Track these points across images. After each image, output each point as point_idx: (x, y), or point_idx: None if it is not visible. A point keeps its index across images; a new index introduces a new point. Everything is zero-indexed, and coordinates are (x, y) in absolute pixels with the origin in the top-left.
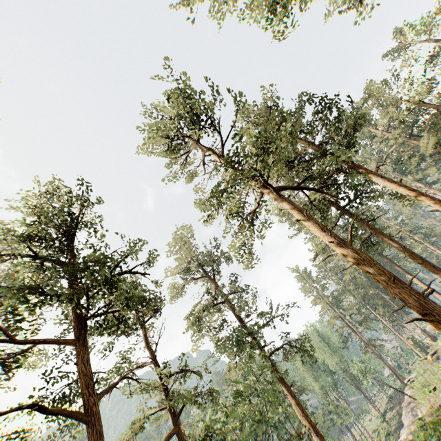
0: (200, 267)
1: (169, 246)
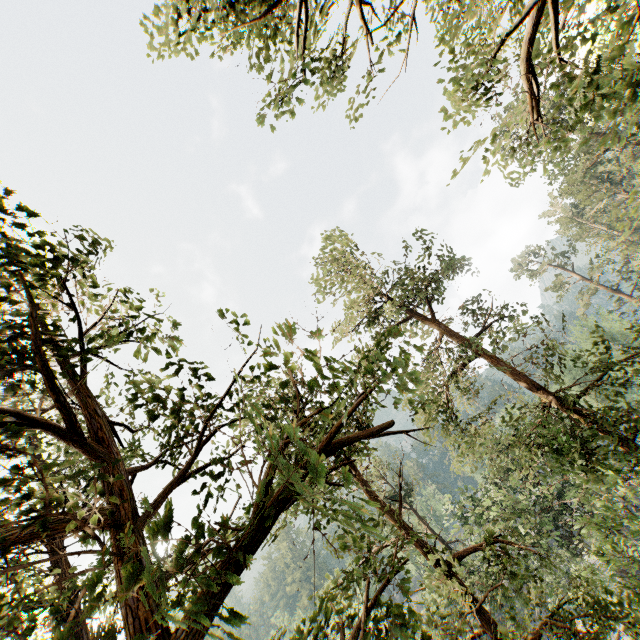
0: (405, 308)
1: (319, 286)
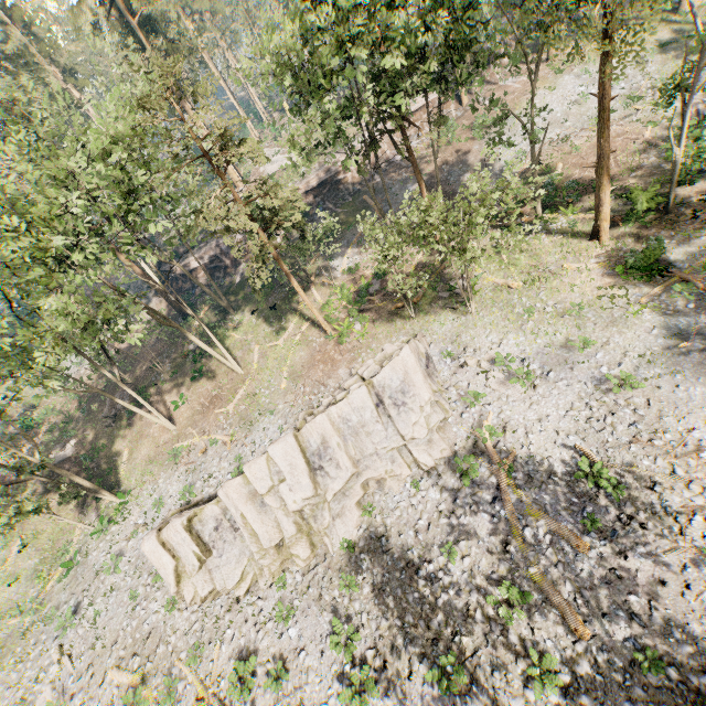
0: None
1: None
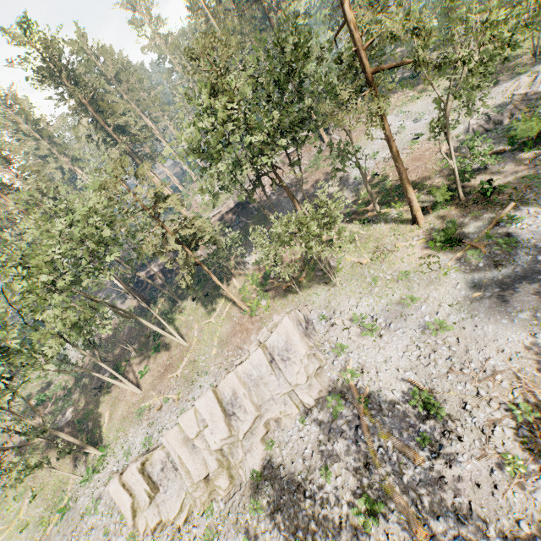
0: None
1: None
